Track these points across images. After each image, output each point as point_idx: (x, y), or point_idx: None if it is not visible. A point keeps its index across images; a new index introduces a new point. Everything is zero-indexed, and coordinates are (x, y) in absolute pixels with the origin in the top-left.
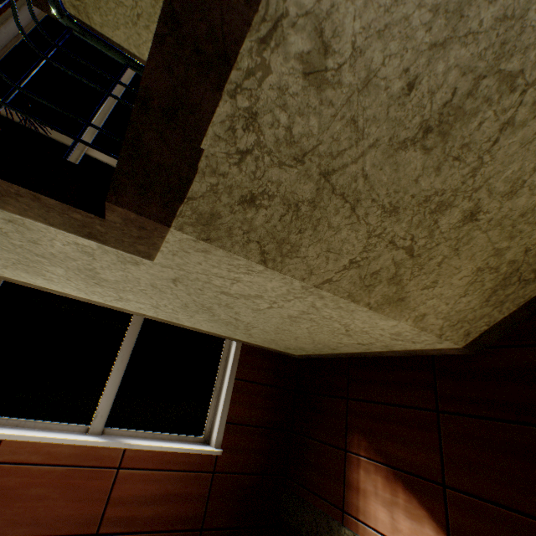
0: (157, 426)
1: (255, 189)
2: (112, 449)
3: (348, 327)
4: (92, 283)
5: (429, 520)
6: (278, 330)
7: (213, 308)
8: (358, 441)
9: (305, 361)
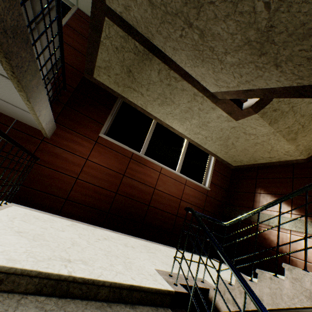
0: (190, 178)
1: (277, 108)
2: (183, 179)
3: (272, 148)
4: (198, 126)
5: (285, 204)
6: (243, 150)
7: (230, 139)
8: (260, 190)
9: (235, 169)
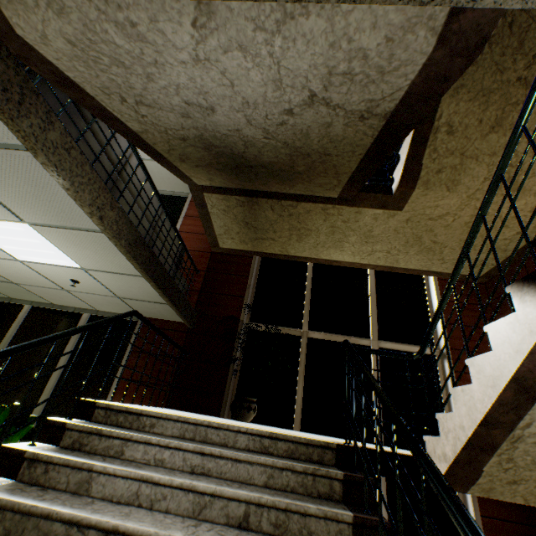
0: None
1: (515, 478)
2: None
3: None
4: None
5: None
6: None
7: None
8: None
9: None
